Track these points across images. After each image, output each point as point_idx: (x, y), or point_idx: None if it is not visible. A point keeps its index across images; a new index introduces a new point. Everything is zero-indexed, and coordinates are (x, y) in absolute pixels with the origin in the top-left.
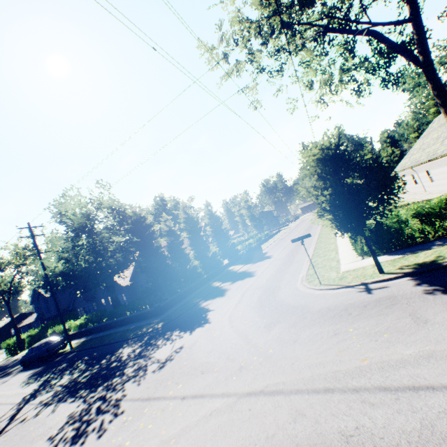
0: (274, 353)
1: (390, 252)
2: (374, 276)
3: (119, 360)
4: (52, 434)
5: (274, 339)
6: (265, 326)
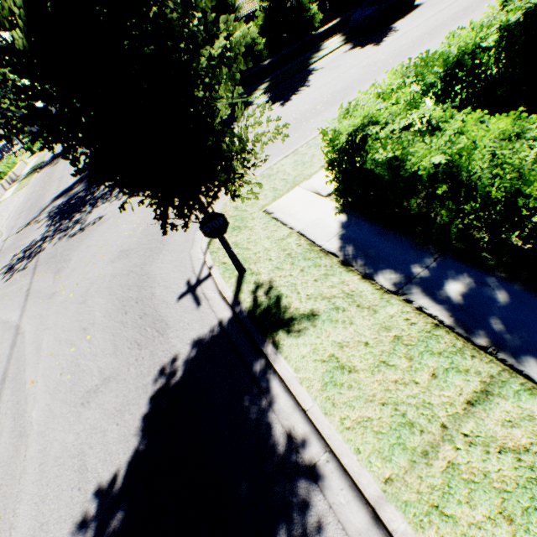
0: (66, 302)
1: (363, 216)
2: (232, 268)
3: (93, 195)
4: (17, 253)
5: (91, 282)
6: (120, 252)
